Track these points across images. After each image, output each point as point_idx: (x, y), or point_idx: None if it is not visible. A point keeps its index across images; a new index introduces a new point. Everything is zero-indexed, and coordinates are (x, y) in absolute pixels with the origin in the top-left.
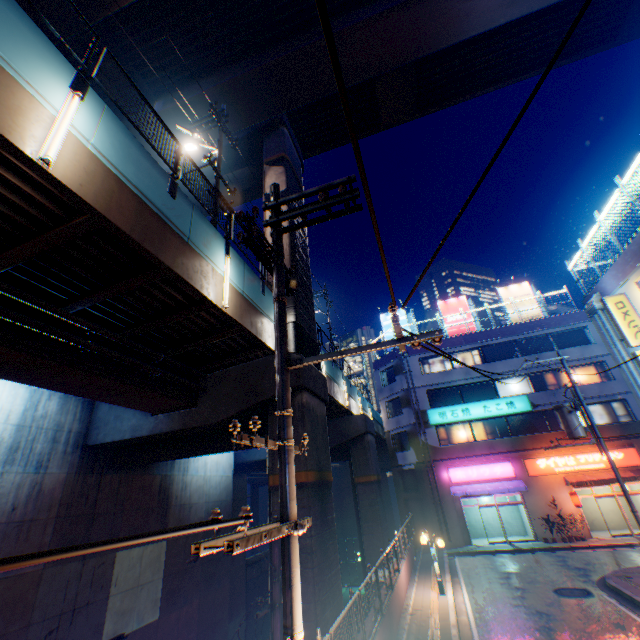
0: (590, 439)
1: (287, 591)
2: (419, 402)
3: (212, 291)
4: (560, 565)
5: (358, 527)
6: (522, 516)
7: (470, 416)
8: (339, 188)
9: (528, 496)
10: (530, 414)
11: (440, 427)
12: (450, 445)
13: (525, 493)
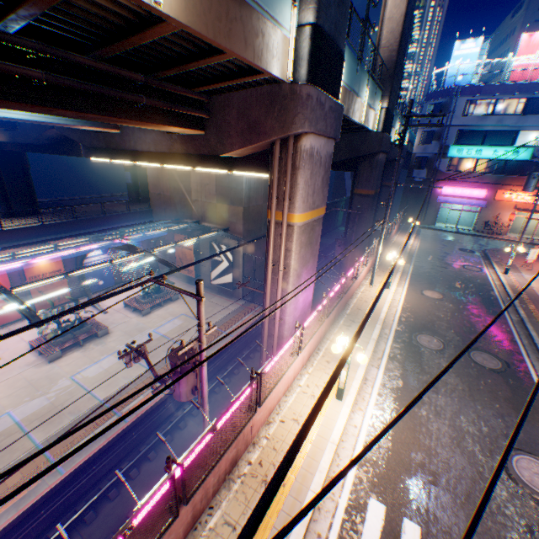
0: (532, 195)
1: (382, 232)
2: (447, 139)
3: (358, 117)
4: (472, 243)
5: (375, 207)
6: (474, 219)
7: (479, 157)
8: (436, 125)
9: (484, 210)
10: (526, 163)
11: (453, 160)
12: (452, 173)
13: (483, 209)
